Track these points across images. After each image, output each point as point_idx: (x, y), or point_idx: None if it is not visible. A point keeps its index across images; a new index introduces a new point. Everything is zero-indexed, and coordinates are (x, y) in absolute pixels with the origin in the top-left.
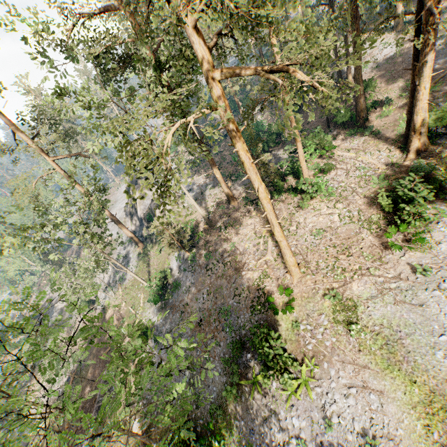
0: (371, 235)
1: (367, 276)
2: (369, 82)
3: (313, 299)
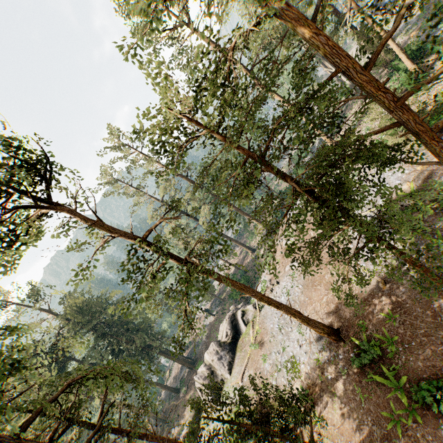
0: None
1: None
2: None
3: None
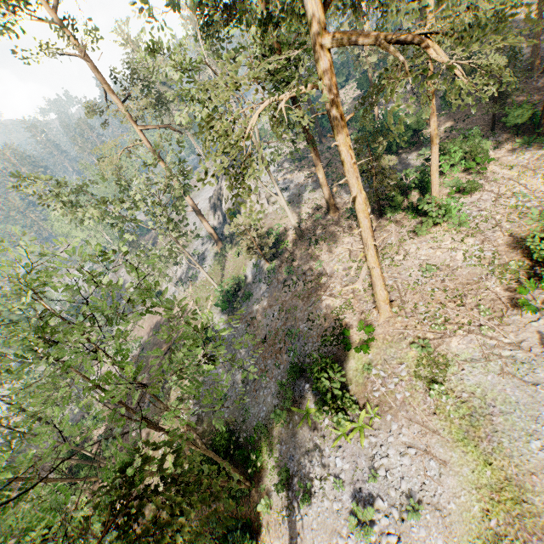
0: (499, 286)
1: (475, 335)
2: None
3: (396, 345)
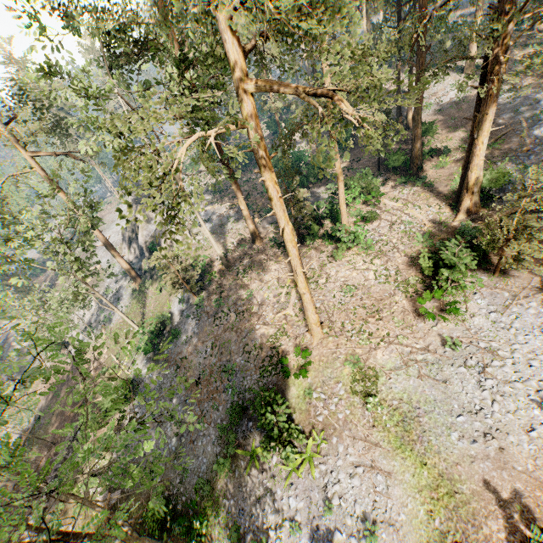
0: (405, 299)
1: (394, 345)
2: (429, 126)
3: (332, 365)
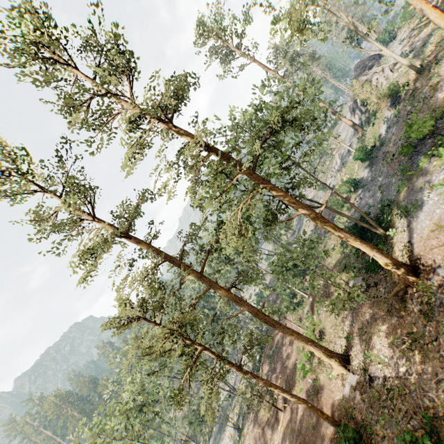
0: None
1: None
2: None
3: None
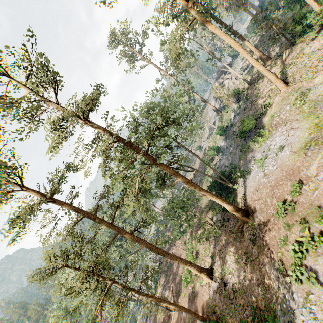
0: None
1: None
2: None
3: (287, 99)
